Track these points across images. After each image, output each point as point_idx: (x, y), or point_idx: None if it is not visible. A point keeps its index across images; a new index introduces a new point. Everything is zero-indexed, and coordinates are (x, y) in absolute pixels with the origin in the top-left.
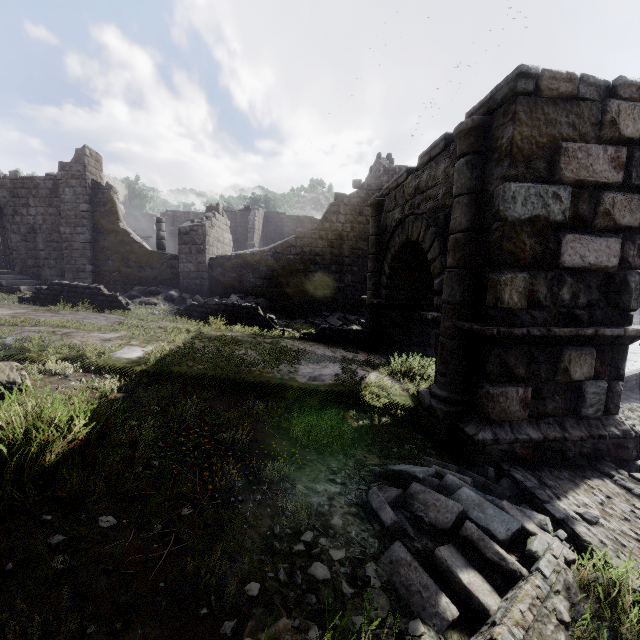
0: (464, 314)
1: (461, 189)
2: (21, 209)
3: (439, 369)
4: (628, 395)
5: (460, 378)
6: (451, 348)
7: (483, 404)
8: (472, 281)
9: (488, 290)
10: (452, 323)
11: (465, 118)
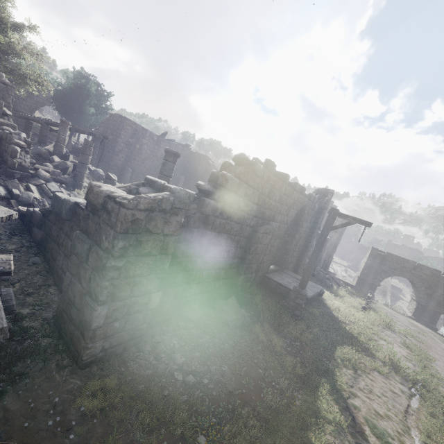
0: (435, 307)
1: (443, 287)
2: (304, 223)
3: (427, 316)
4: None
5: (430, 318)
6: (432, 313)
7: (436, 323)
8: (438, 302)
9: (443, 306)
10: (433, 309)
11: (443, 273)
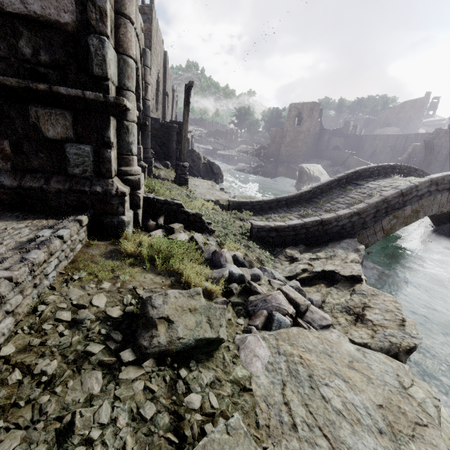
0: None
1: None
2: None
3: None
4: (277, 210)
5: None
6: None
7: None
8: None
9: None
10: None
11: None
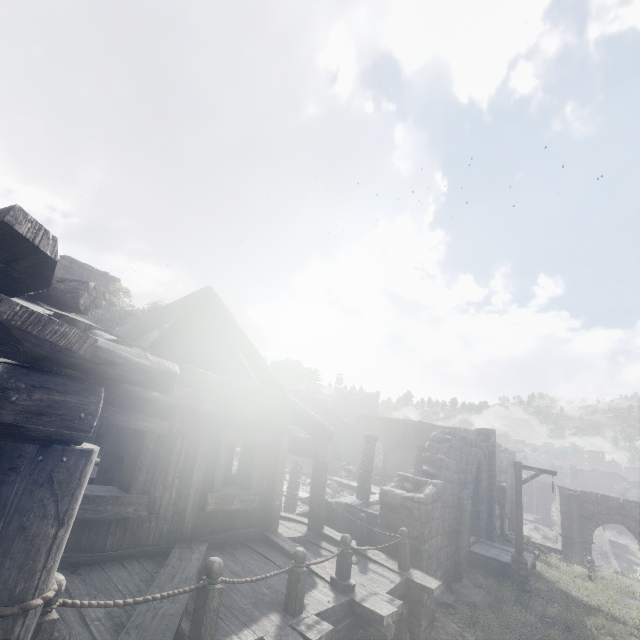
0: None
1: None
2: (482, 475)
3: None
4: None
5: None
6: None
7: None
8: None
9: None
10: None
11: None
